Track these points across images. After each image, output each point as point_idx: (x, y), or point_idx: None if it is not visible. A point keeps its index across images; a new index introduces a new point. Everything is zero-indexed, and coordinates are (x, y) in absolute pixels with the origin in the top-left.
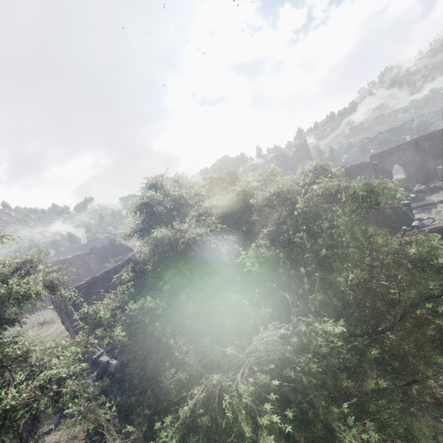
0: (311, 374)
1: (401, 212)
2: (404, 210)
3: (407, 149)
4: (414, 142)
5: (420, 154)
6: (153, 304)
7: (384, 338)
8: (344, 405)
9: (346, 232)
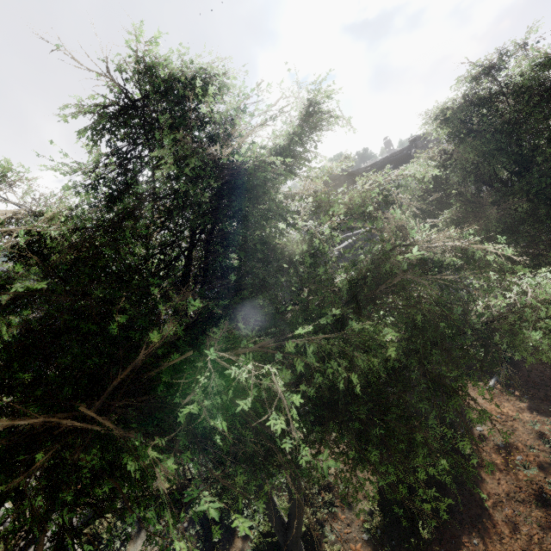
0: None
1: None
2: None
3: None
4: None
5: None
6: None
7: None
8: None
9: None
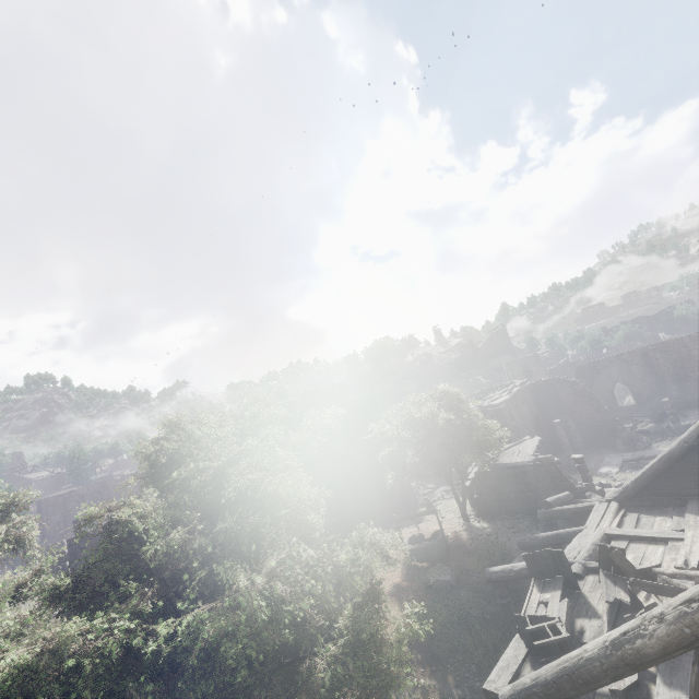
0: (111, 666)
1: (556, 474)
2: (560, 471)
3: (632, 361)
4: (641, 353)
5: (653, 371)
6: (62, 581)
7: (218, 647)
8: (116, 696)
9: (488, 494)
